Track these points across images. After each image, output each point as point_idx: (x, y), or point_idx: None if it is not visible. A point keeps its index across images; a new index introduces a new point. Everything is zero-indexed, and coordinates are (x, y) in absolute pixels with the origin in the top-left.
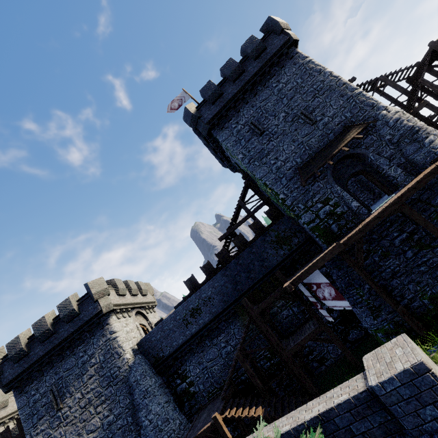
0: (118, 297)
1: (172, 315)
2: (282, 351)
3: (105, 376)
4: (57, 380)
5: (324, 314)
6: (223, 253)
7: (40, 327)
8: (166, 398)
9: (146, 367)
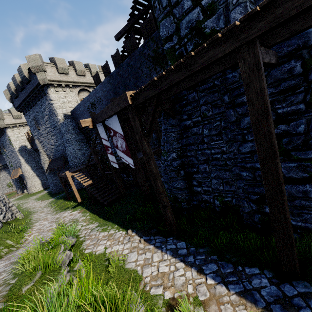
0: (58, 74)
1: (83, 102)
2: (109, 162)
3: (52, 123)
4: (35, 115)
5: (111, 159)
6: (117, 57)
7: (15, 82)
8: (79, 148)
9: (70, 128)
